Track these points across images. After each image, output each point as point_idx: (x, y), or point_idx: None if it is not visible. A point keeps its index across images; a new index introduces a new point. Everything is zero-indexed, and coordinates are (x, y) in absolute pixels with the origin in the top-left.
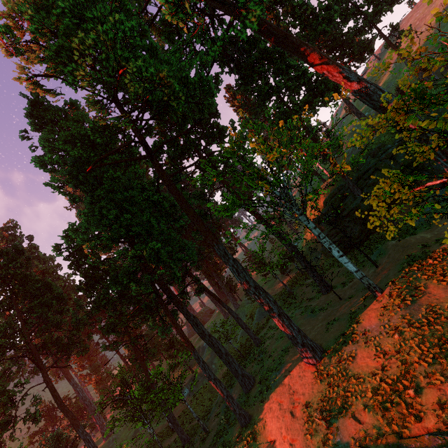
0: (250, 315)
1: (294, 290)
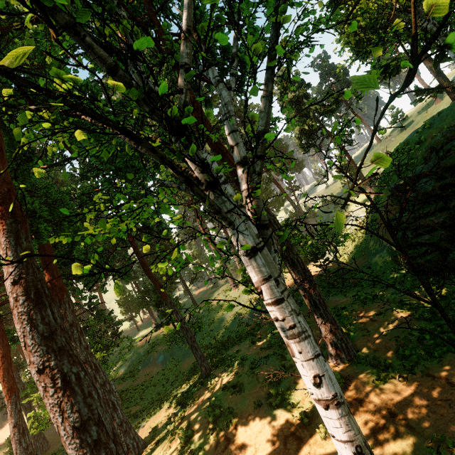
0: (249, 304)
1: (302, 306)
